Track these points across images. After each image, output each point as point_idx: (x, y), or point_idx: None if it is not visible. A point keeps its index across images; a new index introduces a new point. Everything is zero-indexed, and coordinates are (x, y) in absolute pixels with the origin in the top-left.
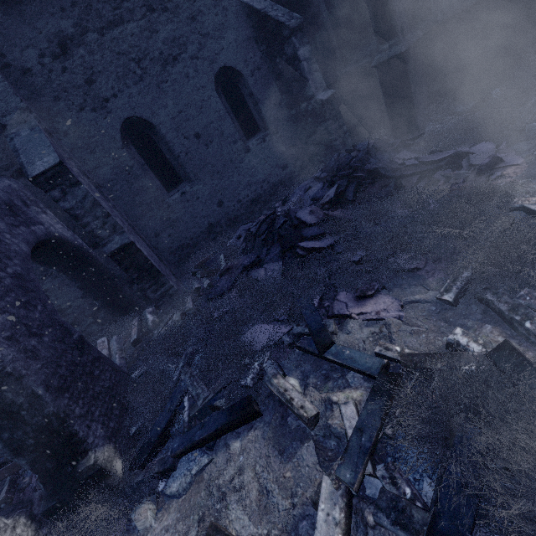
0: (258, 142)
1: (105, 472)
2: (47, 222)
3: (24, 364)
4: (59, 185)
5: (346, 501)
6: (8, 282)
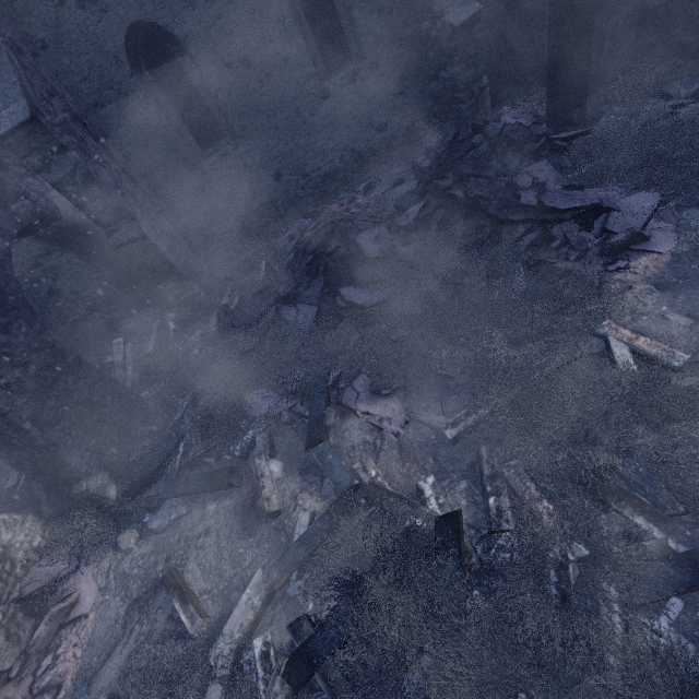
0: (344, 82)
1: (98, 497)
2: (35, 191)
3: (7, 401)
4: (38, 149)
5: (268, 593)
6: None
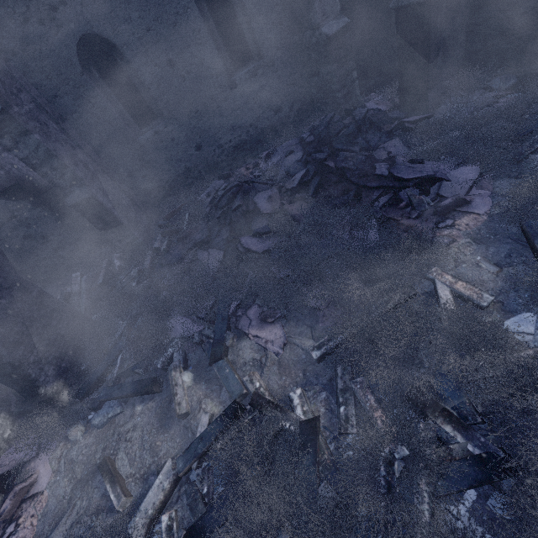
0: (247, 76)
1: (54, 400)
2: (9, 163)
3: None
4: (8, 133)
5: (175, 478)
6: None
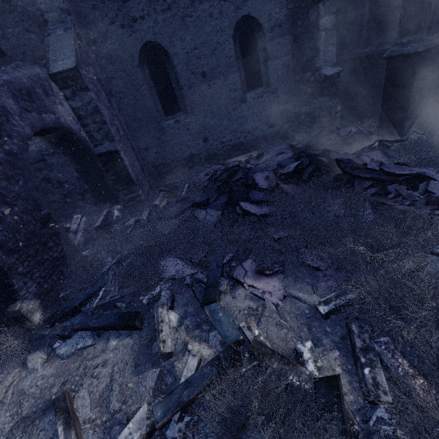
0: (255, 96)
1: (25, 318)
2: (60, 112)
3: None
4: (72, 86)
5: (148, 430)
6: (1, 157)
